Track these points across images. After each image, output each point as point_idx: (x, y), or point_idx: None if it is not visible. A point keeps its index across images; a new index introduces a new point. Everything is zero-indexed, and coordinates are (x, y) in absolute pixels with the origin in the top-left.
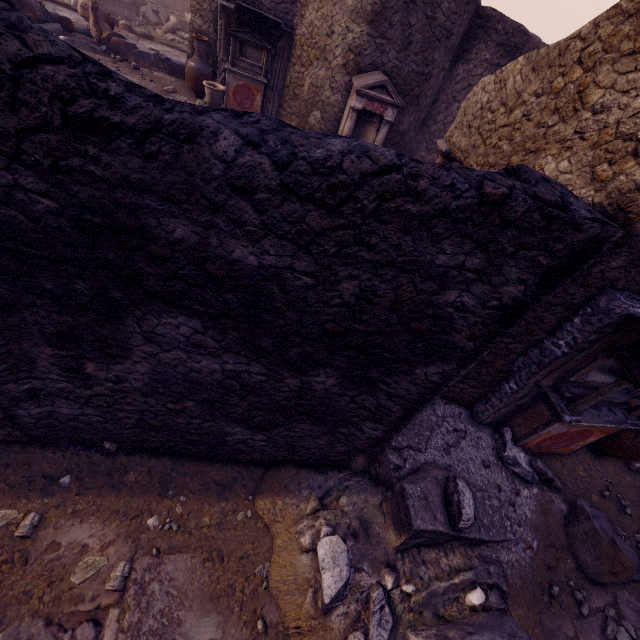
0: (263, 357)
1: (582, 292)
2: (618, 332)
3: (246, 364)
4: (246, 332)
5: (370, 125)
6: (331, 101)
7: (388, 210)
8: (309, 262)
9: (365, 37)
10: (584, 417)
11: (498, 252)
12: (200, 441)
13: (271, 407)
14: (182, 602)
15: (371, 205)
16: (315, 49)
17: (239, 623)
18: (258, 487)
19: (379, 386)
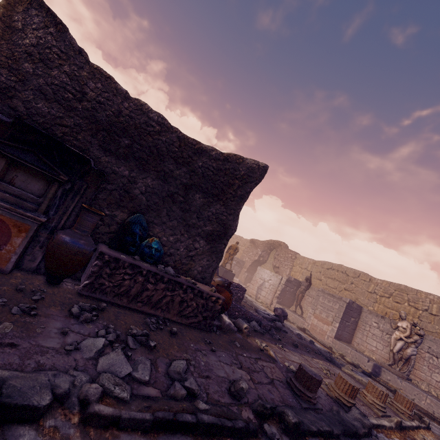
0: None
1: None
2: None
3: None
4: None
5: None
6: None
7: None
8: None
9: None
10: None
11: None
12: None
13: None
14: None
15: None
16: None
17: None
18: None
19: None
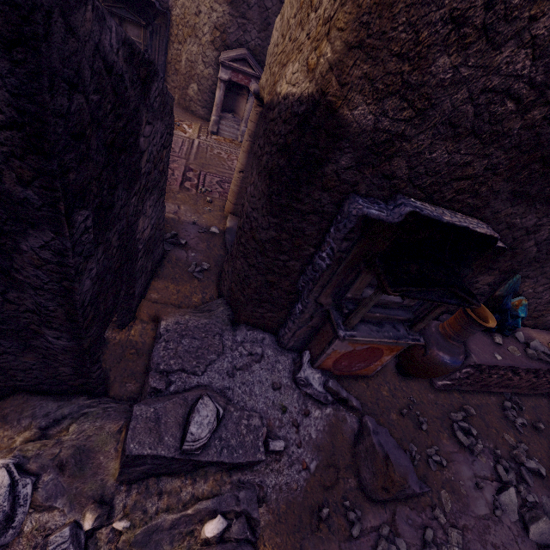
0: None
1: (328, 198)
2: (364, 238)
3: None
4: None
5: (242, 97)
6: (205, 74)
7: None
8: None
9: (227, 16)
10: (361, 332)
11: None
12: None
13: None
14: None
15: None
16: (187, 27)
17: None
18: None
19: (16, 276)
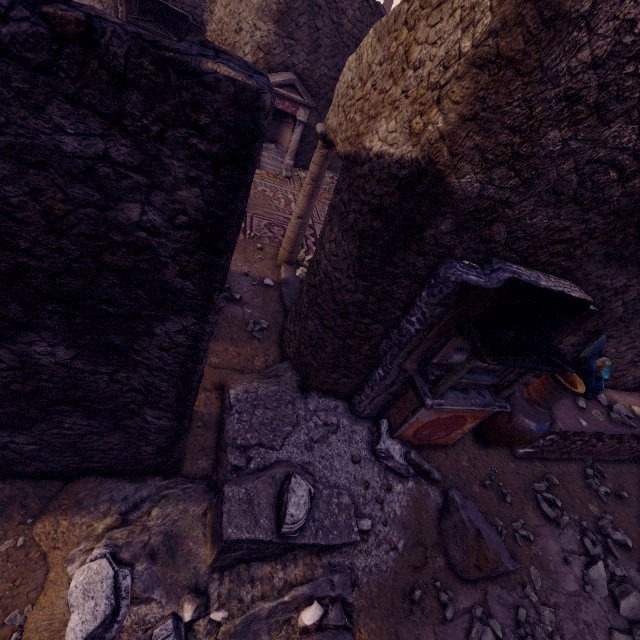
0: None
1: (422, 261)
2: (460, 303)
3: None
4: None
5: (286, 126)
6: None
7: None
8: None
9: (273, 36)
10: (448, 400)
11: (143, 134)
12: None
13: (4, 394)
14: None
15: None
16: (225, 46)
17: None
18: (46, 506)
19: (133, 357)
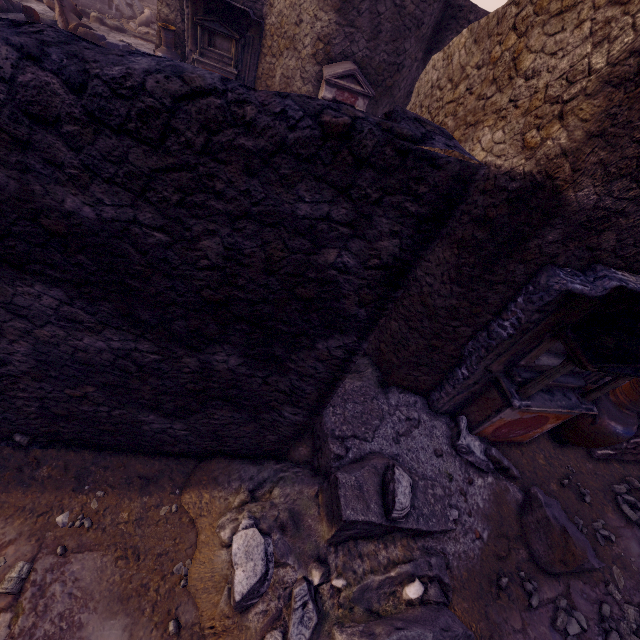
0: (148, 332)
1: (522, 269)
2: (560, 310)
3: (133, 341)
4: (119, 303)
5: None
6: (302, 92)
7: (222, 146)
8: (153, 213)
9: (334, 26)
10: (535, 402)
11: (363, 199)
12: (116, 431)
13: (179, 391)
14: (86, 604)
15: (198, 139)
16: (285, 39)
17: (149, 625)
18: (187, 480)
19: (288, 365)
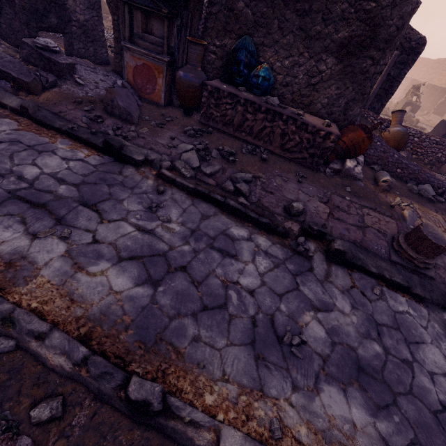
0: None
1: None
2: None
3: None
4: None
5: None
6: None
7: None
8: None
9: None
10: (132, 45)
11: None
12: None
13: None
14: None
15: None
16: None
17: None
18: None
19: None
